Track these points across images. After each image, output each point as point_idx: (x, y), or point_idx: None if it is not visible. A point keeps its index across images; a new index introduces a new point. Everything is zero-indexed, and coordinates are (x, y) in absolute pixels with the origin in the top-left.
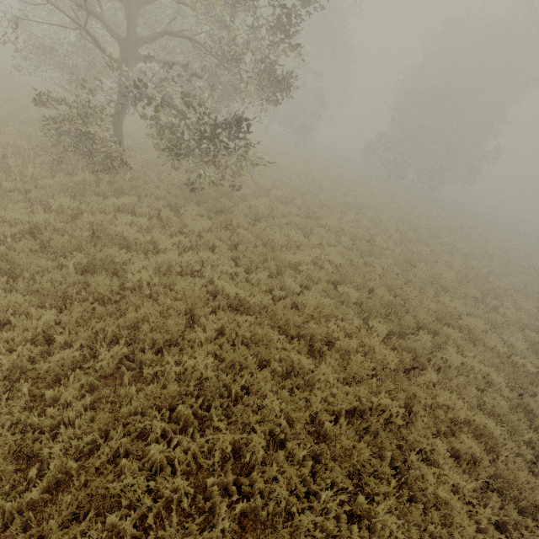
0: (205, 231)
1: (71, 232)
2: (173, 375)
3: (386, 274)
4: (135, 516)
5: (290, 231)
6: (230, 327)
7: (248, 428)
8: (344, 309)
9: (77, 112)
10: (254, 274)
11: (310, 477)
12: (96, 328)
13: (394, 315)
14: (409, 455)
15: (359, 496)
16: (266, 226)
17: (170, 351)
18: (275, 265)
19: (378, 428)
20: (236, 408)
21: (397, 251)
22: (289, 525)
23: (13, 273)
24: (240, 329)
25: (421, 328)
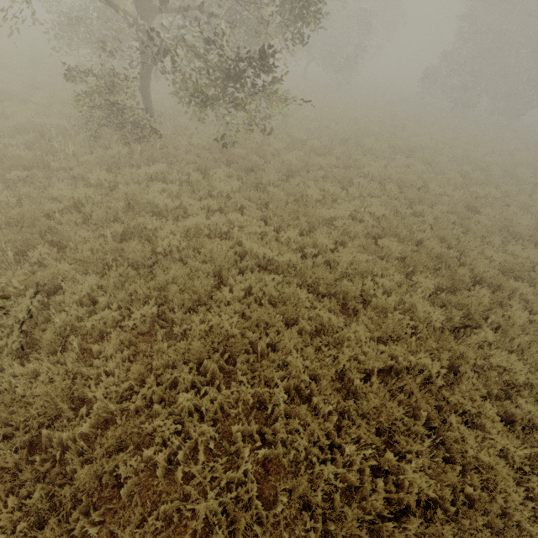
0: (235, 192)
1: (108, 203)
2: (198, 332)
3: (439, 223)
4: (168, 452)
5: (325, 184)
6: (256, 286)
7: (273, 382)
8: (384, 265)
9: (103, 83)
10: (283, 233)
11: (336, 431)
12: (130, 291)
13: (445, 269)
14: (451, 416)
15: (387, 452)
16: (300, 182)
17: (199, 311)
18: (308, 222)
19: (414, 388)
20: (259, 364)
21: (457, 196)
22: (308, 473)
23: (62, 244)
24: (266, 289)
25: (479, 282)
